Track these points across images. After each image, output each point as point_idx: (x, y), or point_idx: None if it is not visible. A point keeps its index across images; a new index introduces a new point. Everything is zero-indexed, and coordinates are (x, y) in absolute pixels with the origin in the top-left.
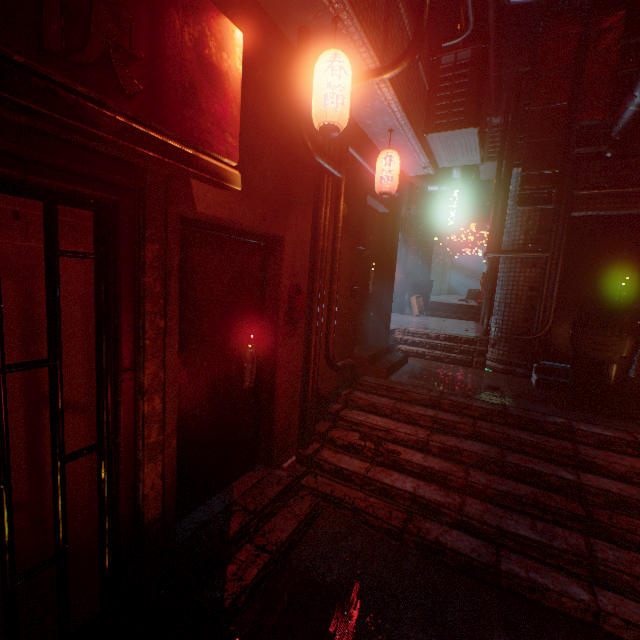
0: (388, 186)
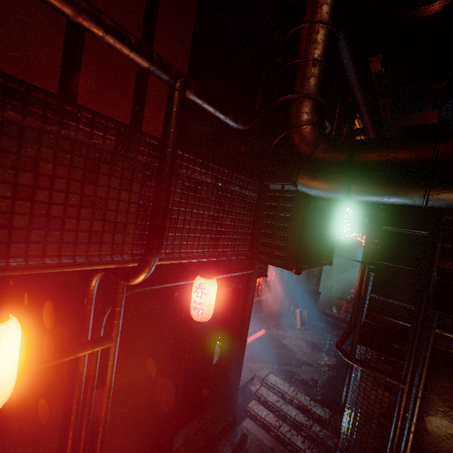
0: (197, 317)
